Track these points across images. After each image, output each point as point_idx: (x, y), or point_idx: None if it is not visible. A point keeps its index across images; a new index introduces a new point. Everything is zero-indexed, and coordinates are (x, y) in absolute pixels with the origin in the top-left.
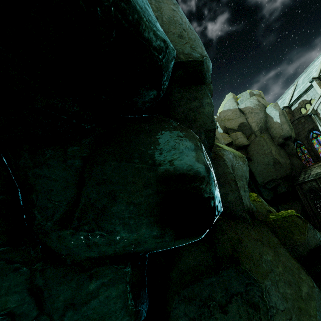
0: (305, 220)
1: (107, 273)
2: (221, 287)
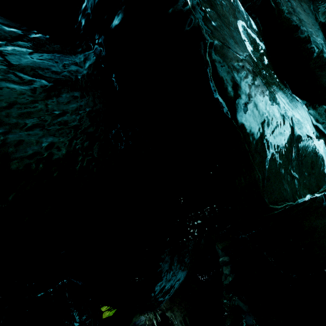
0: None
1: None
2: None
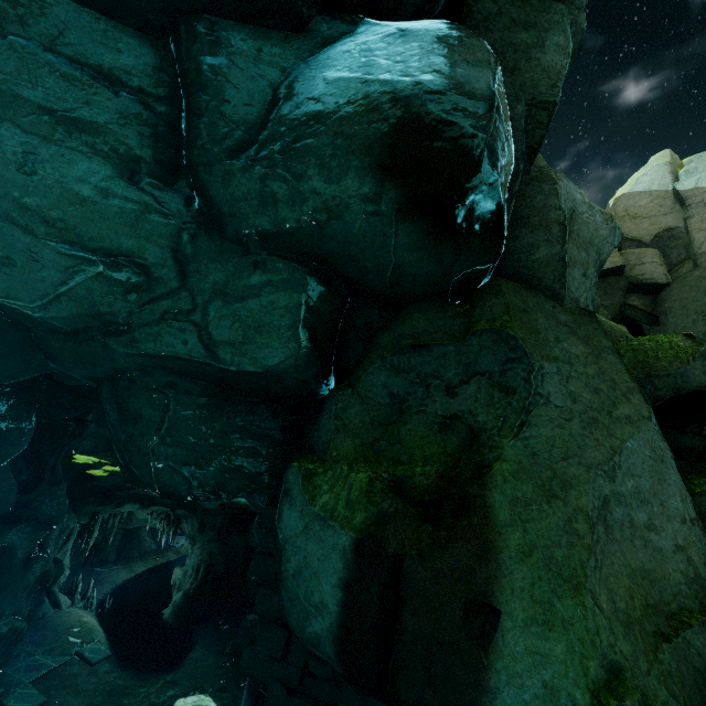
0: (701, 342)
1: (279, 269)
2: (460, 361)
